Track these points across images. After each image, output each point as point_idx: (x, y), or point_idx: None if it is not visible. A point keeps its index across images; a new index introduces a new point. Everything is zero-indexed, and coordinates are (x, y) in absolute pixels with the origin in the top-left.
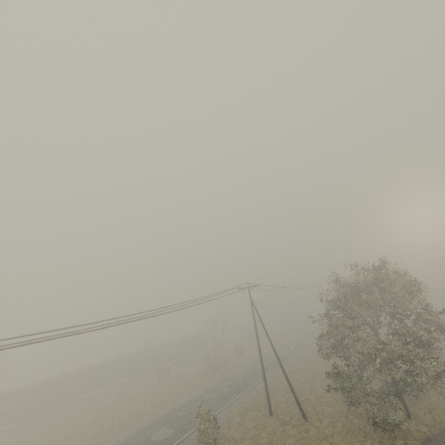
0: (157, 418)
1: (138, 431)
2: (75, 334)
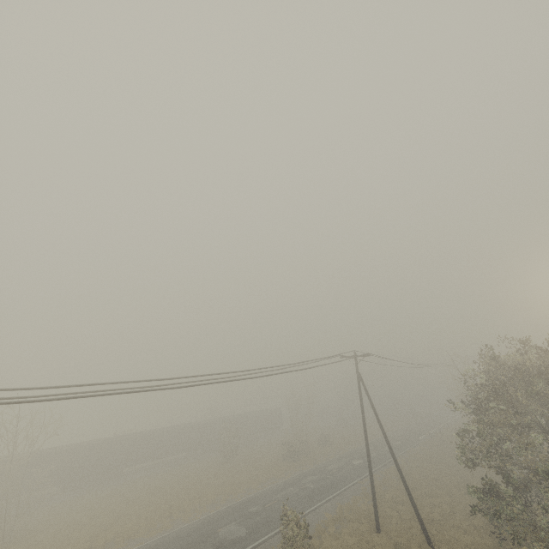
0: (224, 510)
1: (201, 522)
2: (152, 389)
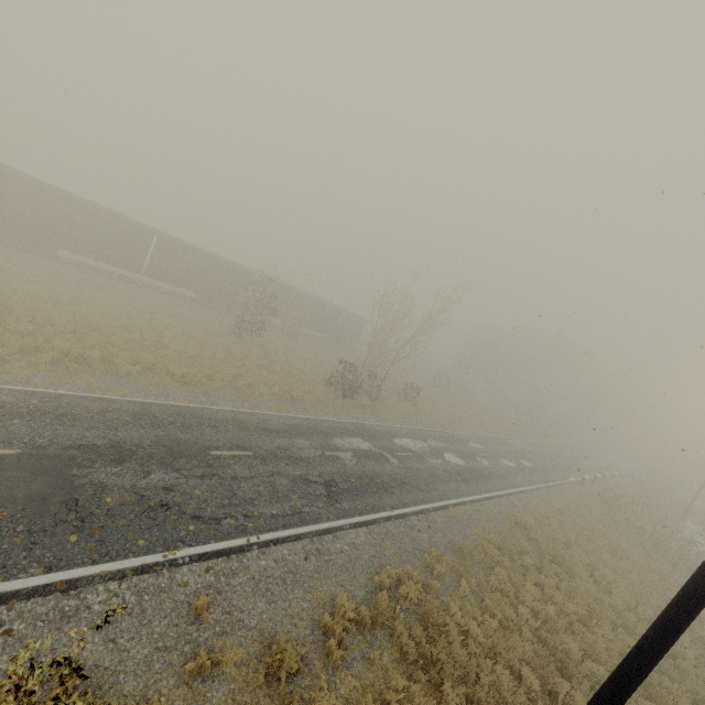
0: (118, 404)
1: (16, 398)
2: None
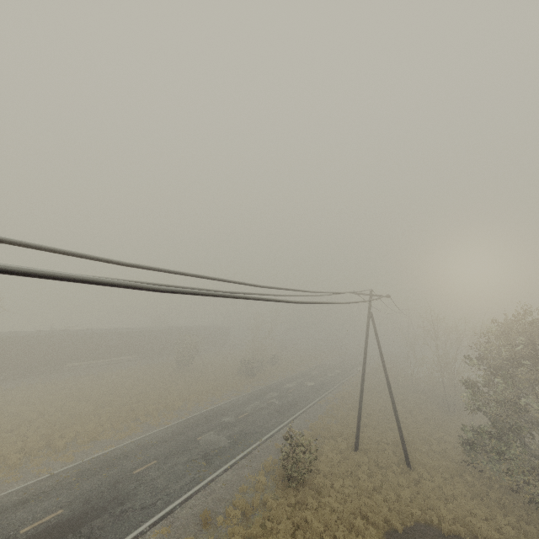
0: (196, 417)
1: (174, 428)
2: (281, 300)
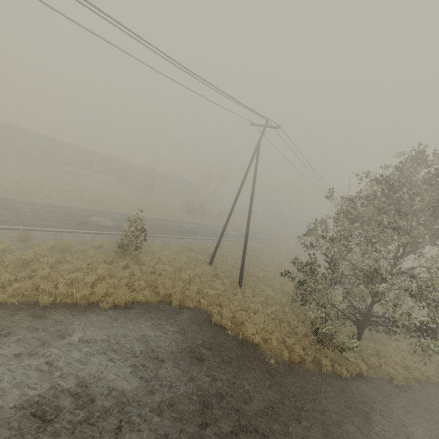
0: (111, 211)
1: (86, 208)
2: None
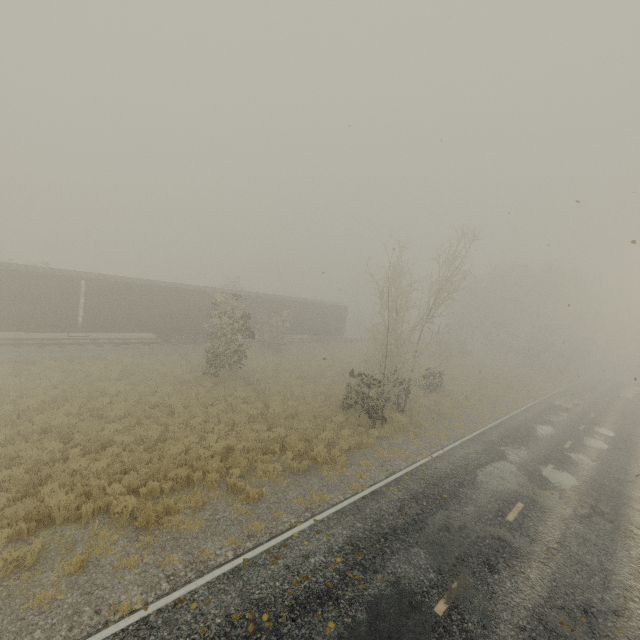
0: None
1: None
2: None
